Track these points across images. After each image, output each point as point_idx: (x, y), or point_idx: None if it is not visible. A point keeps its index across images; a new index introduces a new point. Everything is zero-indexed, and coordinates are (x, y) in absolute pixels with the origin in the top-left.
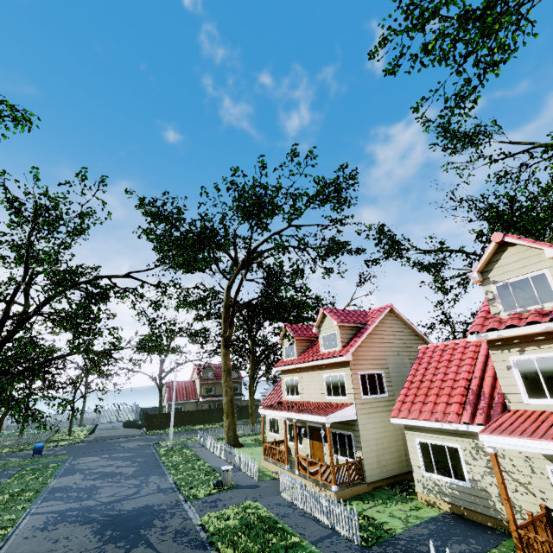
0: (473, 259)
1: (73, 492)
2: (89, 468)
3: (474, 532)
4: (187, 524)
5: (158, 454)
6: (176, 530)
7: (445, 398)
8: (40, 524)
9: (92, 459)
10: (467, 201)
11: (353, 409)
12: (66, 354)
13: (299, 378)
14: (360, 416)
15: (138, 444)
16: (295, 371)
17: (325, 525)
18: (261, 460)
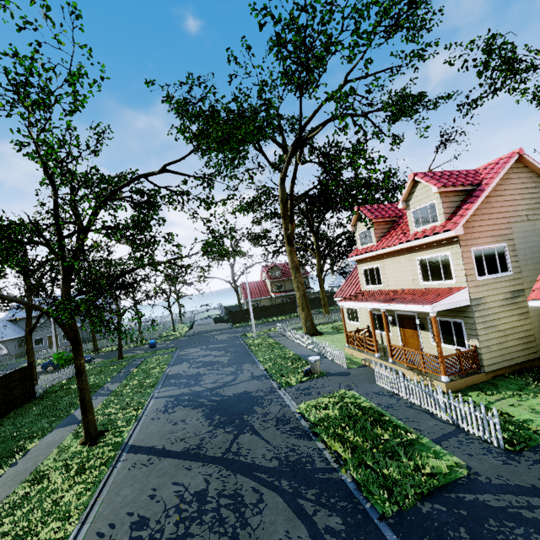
0: None
1: (183, 379)
2: (193, 358)
3: None
4: (285, 411)
5: (246, 344)
6: (277, 418)
7: None
8: (161, 407)
9: (193, 350)
10: None
11: (466, 294)
12: (134, 268)
13: (381, 265)
14: (475, 301)
15: (228, 336)
16: (374, 258)
17: (443, 420)
18: (345, 348)
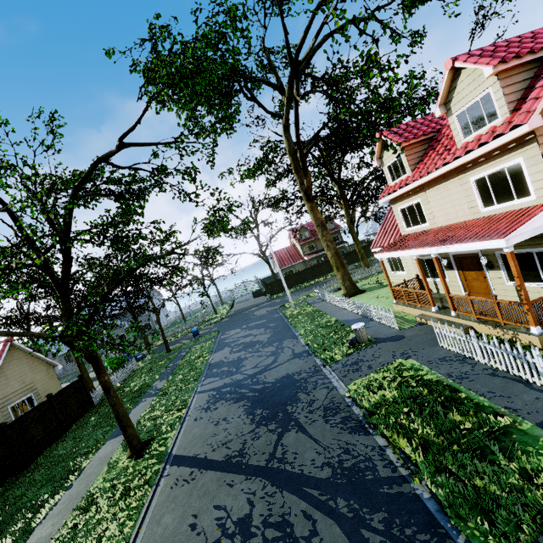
0: None
1: (225, 367)
2: (233, 341)
3: None
4: (333, 396)
5: (285, 316)
6: (324, 406)
7: None
8: (204, 403)
9: (234, 332)
10: None
11: None
12: (133, 269)
13: (422, 199)
14: None
15: (267, 310)
16: (412, 193)
17: None
18: (393, 305)
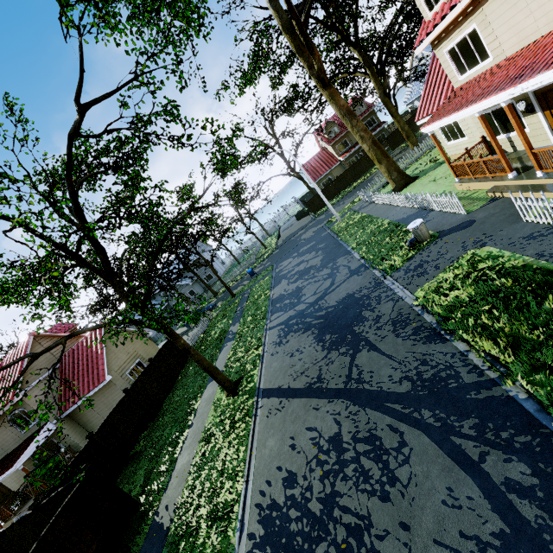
0: None
1: (286, 300)
2: (288, 272)
3: None
4: (400, 307)
5: (333, 232)
6: (392, 320)
7: None
8: (276, 338)
9: (287, 262)
10: None
11: None
12: (163, 239)
13: (478, 23)
14: None
15: (313, 231)
16: (462, 18)
17: None
18: (456, 186)
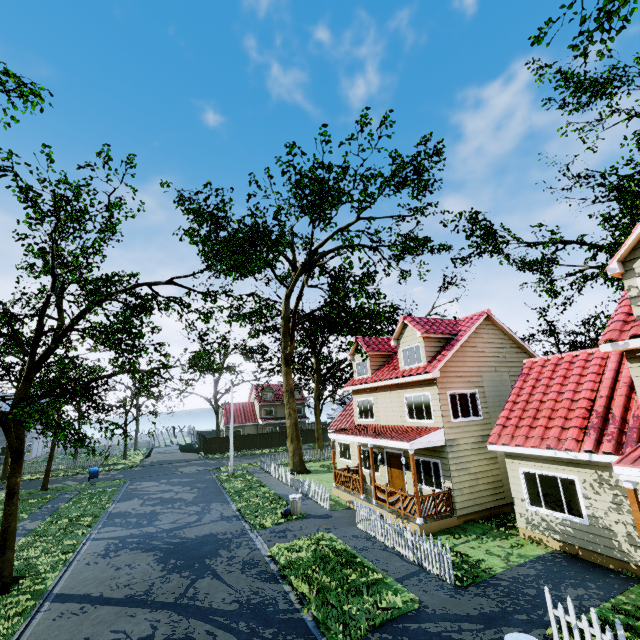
0: (598, 250)
1: (133, 518)
2: (147, 494)
3: (593, 575)
4: (255, 554)
5: (219, 479)
6: (244, 561)
7: (560, 422)
8: (101, 550)
9: (149, 484)
10: (587, 178)
11: (441, 434)
12: (110, 374)
13: (374, 398)
14: (450, 442)
15: (197, 469)
16: (368, 390)
17: (410, 561)
18: (332, 488)
